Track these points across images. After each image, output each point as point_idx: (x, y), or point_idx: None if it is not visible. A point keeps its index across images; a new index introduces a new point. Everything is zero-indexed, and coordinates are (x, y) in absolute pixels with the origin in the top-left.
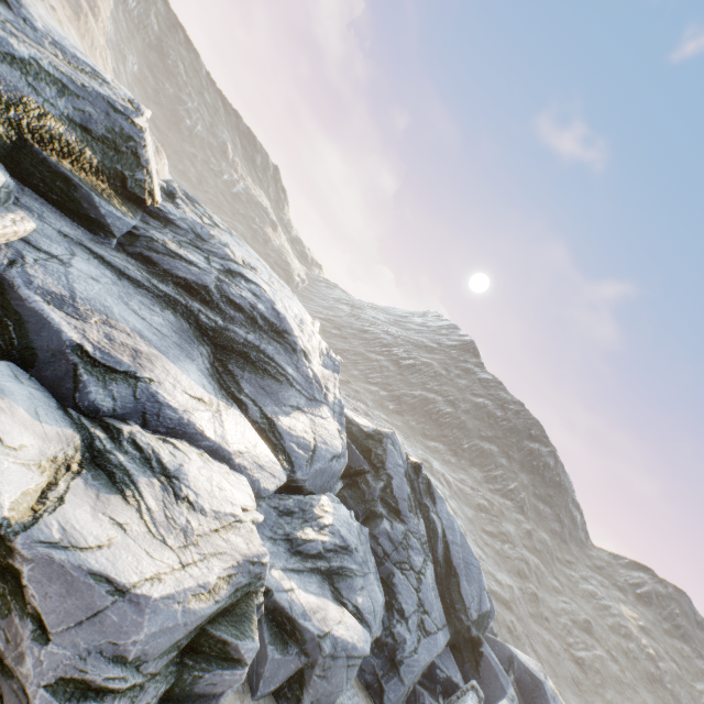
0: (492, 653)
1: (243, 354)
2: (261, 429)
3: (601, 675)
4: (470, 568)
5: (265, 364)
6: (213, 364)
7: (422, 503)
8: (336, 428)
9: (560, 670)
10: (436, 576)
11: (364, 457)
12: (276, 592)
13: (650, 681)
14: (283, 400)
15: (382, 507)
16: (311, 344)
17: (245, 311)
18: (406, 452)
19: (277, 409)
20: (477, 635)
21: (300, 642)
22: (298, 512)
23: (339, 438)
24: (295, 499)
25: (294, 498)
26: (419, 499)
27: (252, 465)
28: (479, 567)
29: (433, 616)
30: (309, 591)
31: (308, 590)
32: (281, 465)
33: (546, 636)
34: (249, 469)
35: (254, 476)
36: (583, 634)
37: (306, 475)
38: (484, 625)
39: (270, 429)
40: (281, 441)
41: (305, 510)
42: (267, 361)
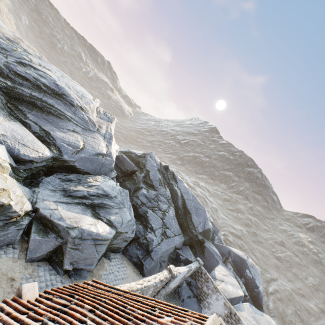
0: (211, 247)
1: (32, 103)
2: (40, 136)
3: (289, 263)
4: (198, 210)
5: (49, 109)
6: (6, 104)
7: (170, 183)
8: (105, 144)
9: (268, 262)
10: (178, 215)
11: (137, 165)
12: (42, 209)
13: (315, 263)
14: (62, 126)
15: (143, 184)
16: (89, 106)
17: (31, 81)
18: (160, 161)
19: (56, 129)
20: (202, 238)
21: (57, 232)
22: (76, 180)
23: (105, 147)
24: (75, 175)
25: (74, 175)
26: (168, 182)
27: (13, 142)
28: (204, 210)
29: (173, 230)
30: (72, 211)
31: (71, 210)
32: (49, 150)
33: (261, 249)
34: (9, 143)
35: (14, 147)
36: (280, 247)
37: (72, 158)
38: (212, 238)
39: (46, 136)
40: (53, 141)
41: (81, 180)
42: (50, 107)
